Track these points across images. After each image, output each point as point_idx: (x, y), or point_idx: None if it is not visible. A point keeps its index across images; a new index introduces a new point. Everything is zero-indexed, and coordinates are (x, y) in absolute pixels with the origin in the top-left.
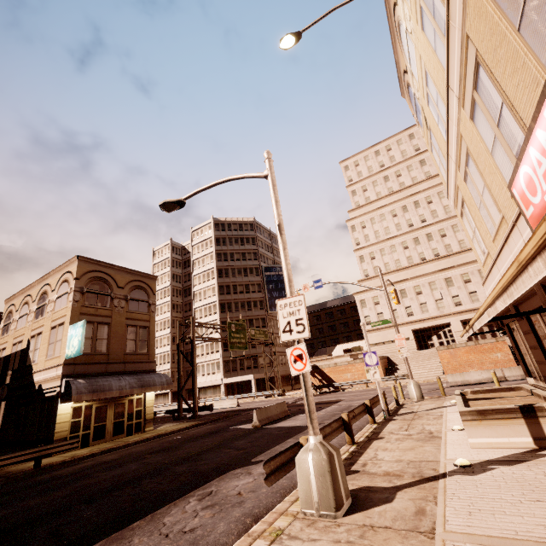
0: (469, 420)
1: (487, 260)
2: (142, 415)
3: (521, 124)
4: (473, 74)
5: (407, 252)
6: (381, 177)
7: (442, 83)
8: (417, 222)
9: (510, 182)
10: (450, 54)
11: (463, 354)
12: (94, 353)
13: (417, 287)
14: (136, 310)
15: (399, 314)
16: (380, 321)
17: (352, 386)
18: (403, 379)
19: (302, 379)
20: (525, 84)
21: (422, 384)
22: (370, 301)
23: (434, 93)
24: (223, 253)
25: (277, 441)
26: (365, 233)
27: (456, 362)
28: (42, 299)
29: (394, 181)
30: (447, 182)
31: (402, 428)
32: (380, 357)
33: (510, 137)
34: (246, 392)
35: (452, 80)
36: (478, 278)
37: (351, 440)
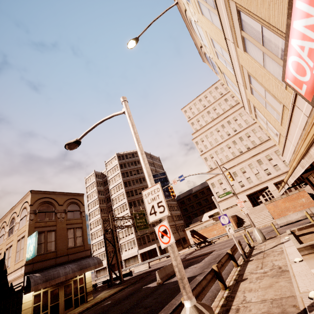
0: (307, 254)
1: (280, 139)
2: (84, 290)
3: (279, 33)
4: (237, 21)
5: (230, 150)
6: (205, 112)
7: (221, 39)
8: (232, 132)
9: (283, 76)
10: (220, 17)
11: (281, 204)
12: (46, 252)
13: (242, 169)
14: (72, 218)
15: (236, 187)
16: (225, 193)
17: (219, 238)
18: (249, 227)
19: (170, 250)
20: (274, 2)
21: (262, 228)
22: (217, 183)
23: (219, 49)
24: (125, 172)
25: (173, 294)
26: (204, 144)
27: (279, 209)
28: (11, 222)
29: (213, 113)
30: (241, 100)
31: (258, 267)
32: (231, 216)
33: (273, 47)
34: (154, 256)
35: (226, 33)
36: (275, 156)
37: (224, 286)
